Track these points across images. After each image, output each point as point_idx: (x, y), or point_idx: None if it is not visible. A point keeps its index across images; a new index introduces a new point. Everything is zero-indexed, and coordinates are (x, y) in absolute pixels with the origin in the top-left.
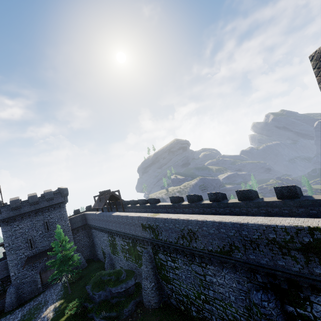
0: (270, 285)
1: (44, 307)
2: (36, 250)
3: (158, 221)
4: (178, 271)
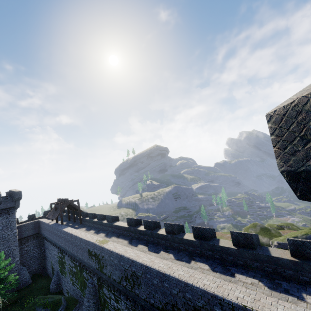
0: None
1: None
2: None
3: (104, 252)
4: None
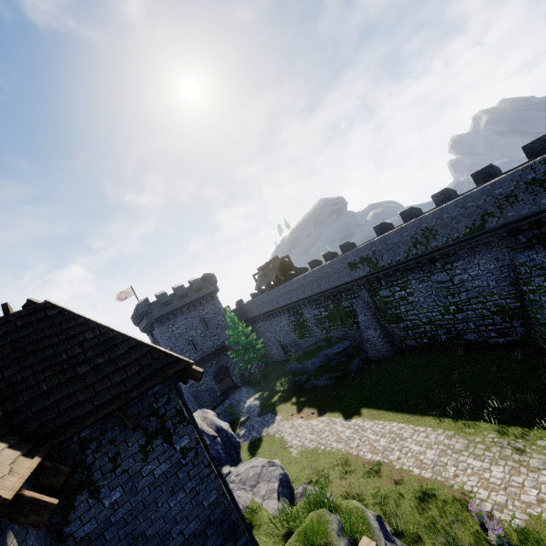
0: (536, 239)
1: (240, 403)
2: (201, 352)
3: (375, 245)
4: (412, 297)
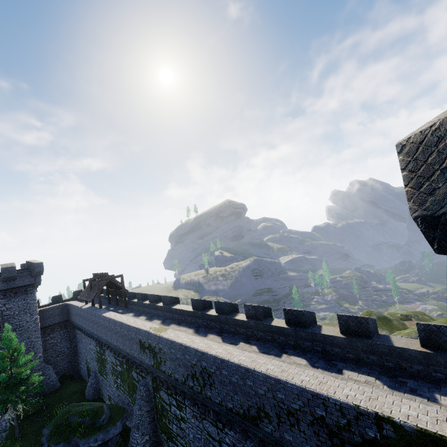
0: None
1: None
2: None
3: (162, 343)
4: (184, 424)
